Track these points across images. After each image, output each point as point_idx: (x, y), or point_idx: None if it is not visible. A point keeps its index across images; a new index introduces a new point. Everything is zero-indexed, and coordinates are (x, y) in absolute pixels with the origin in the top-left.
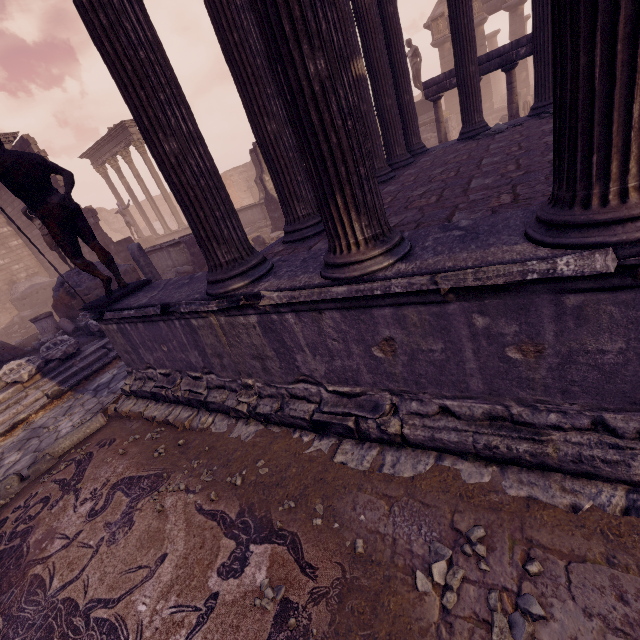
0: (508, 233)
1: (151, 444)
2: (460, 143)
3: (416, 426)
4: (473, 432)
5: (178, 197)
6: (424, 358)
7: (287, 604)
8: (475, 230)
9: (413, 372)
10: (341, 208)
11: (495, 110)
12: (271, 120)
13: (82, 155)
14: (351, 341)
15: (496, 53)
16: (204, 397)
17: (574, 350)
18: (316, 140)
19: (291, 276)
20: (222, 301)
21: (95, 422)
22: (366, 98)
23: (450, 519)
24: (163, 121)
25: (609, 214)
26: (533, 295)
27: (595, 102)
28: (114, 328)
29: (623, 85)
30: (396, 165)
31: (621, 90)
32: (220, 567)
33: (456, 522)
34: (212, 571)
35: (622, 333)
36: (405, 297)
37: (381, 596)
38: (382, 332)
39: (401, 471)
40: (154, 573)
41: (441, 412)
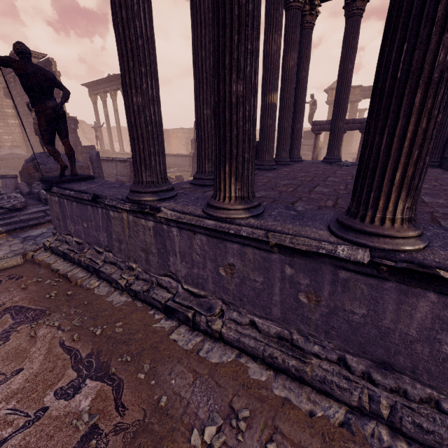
0: (320, 222)
1: (47, 288)
2: (322, 163)
3: (231, 329)
4: (265, 343)
5: (130, 131)
6: (249, 284)
7: (95, 429)
8: (303, 214)
9: (240, 291)
10: (227, 173)
11: (352, 153)
12: (208, 108)
13: (84, 84)
14: (208, 258)
15: (359, 121)
16: (99, 266)
17: (338, 306)
18: (224, 128)
19: (184, 204)
20: (134, 205)
21: (14, 260)
22: (273, 117)
23: (230, 399)
24: (138, 83)
25: (372, 229)
26: (322, 264)
27: (378, 164)
28: (56, 199)
29: (394, 160)
30: (280, 162)
31: (392, 162)
32: (58, 389)
33: (233, 402)
34: (51, 390)
35: (366, 304)
36: (248, 240)
37: (164, 441)
38: (229, 259)
39: (211, 357)
40: (7, 380)
41: (250, 324)
